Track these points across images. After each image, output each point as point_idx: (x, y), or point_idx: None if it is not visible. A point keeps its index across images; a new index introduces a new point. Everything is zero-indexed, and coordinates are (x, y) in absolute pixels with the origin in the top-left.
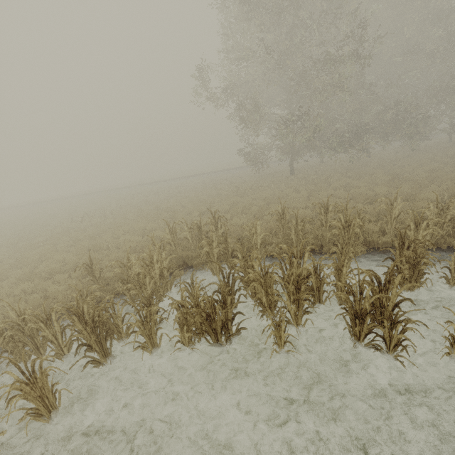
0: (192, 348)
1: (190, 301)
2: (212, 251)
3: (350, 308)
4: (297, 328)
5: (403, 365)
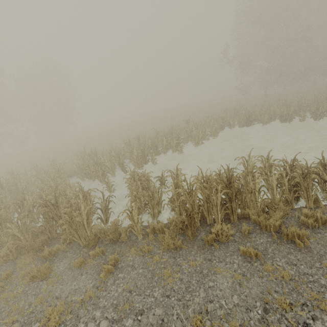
0: (243, 127)
1: (238, 123)
2: (242, 113)
3: (280, 114)
4: (267, 124)
5: (290, 123)
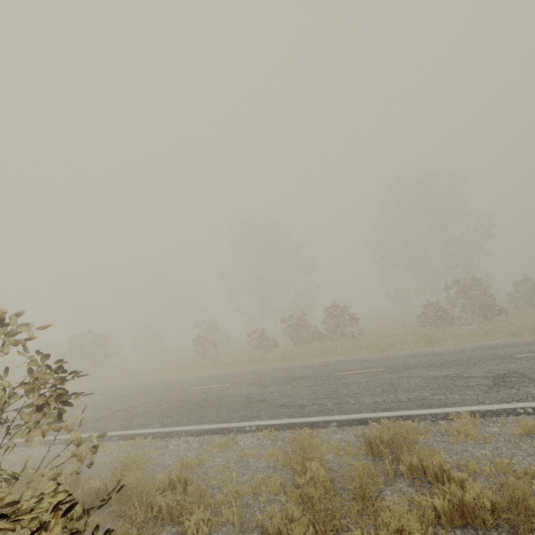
0: None
1: None
2: None
3: None
4: None
5: None
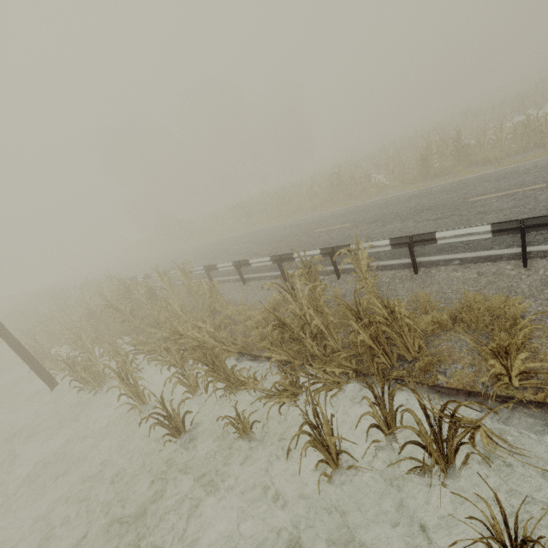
0: None
1: None
2: None
3: None
4: None
5: None
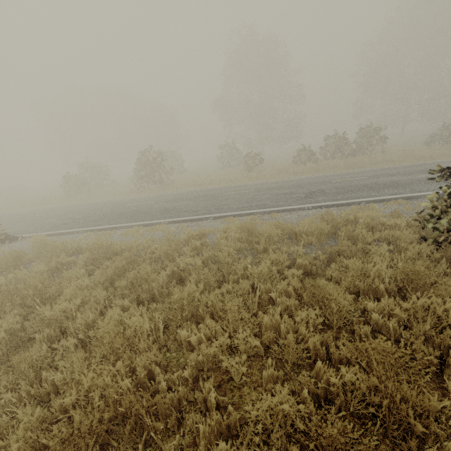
0: None
1: None
2: None
3: None
4: None
5: None
